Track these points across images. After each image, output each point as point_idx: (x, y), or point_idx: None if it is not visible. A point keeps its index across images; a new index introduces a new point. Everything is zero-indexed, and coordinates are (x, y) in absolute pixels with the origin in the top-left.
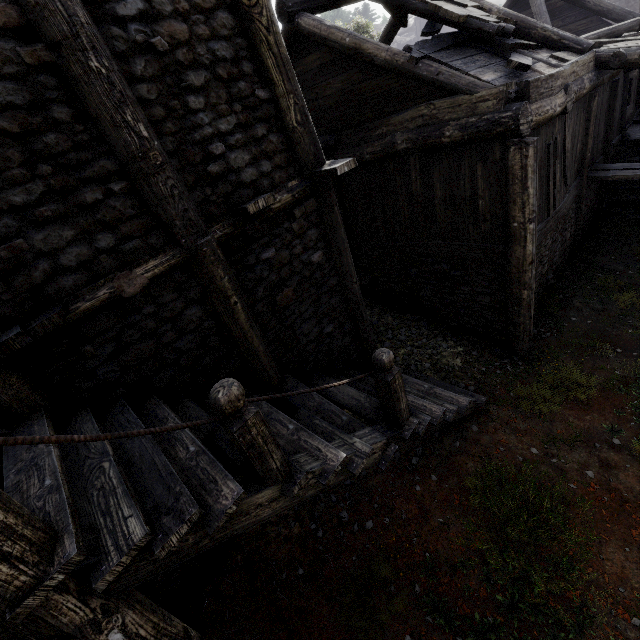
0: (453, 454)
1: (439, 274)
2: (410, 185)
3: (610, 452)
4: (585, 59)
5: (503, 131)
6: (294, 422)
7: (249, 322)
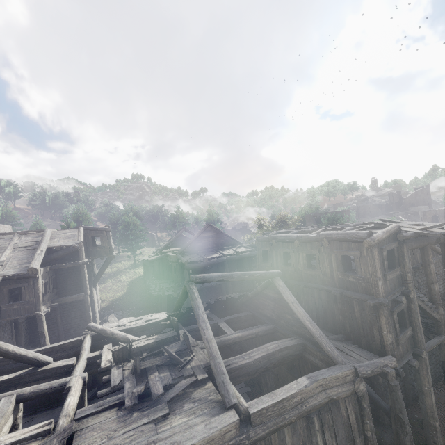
0: None
1: None
2: None
3: None
4: None
5: None
6: None
7: None
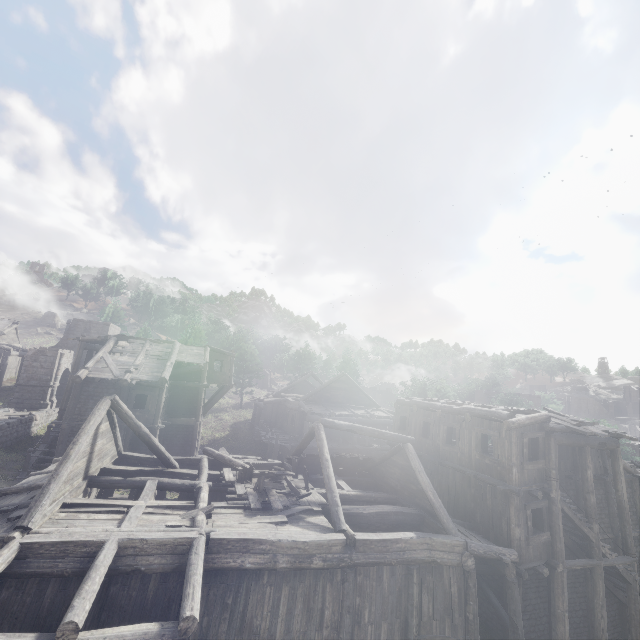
0: None
1: None
2: None
3: None
4: None
5: None
6: None
7: None
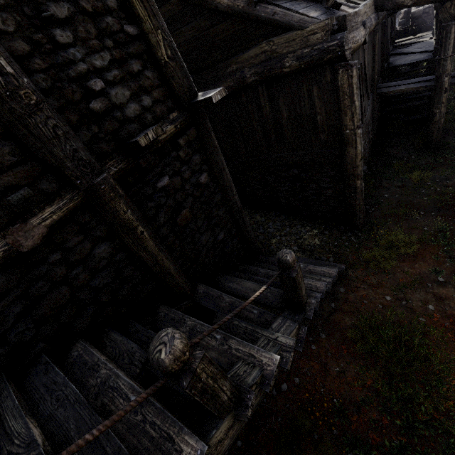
0: (332, 314)
1: (291, 178)
2: (261, 111)
3: (439, 288)
4: (370, 3)
5: (332, 57)
6: (220, 331)
7: (157, 247)
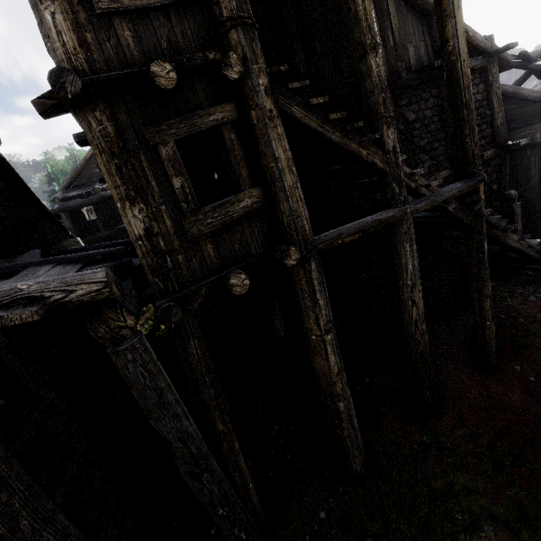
0: None
1: None
2: None
3: None
4: None
5: None
6: None
7: None
